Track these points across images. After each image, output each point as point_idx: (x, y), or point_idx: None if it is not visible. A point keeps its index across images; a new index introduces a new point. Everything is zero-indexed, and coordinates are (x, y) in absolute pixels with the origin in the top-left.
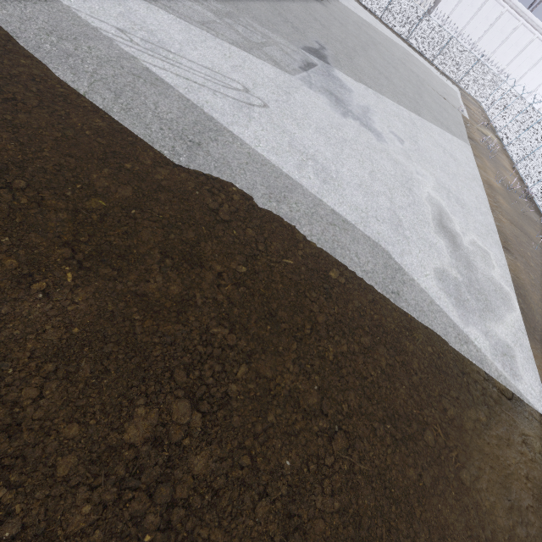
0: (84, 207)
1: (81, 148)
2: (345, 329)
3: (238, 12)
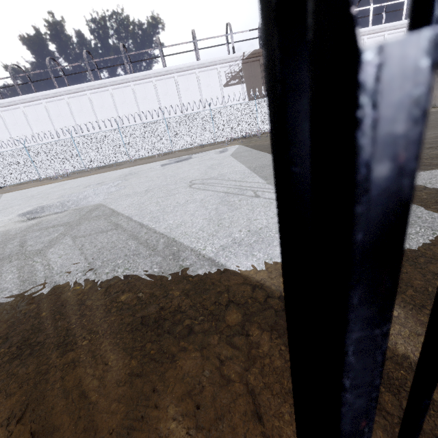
0: None
1: None
2: None
3: None
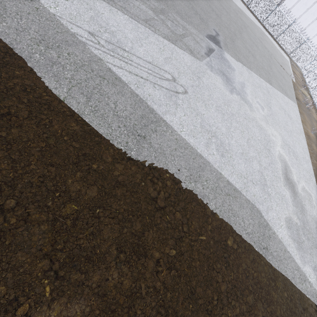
0: (61, 215)
1: (60, 155)
2: (238, 292)
3: (168, 8)
